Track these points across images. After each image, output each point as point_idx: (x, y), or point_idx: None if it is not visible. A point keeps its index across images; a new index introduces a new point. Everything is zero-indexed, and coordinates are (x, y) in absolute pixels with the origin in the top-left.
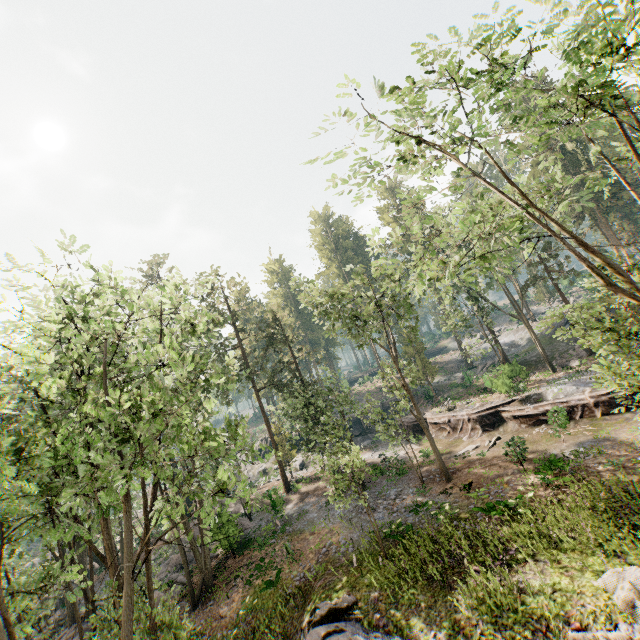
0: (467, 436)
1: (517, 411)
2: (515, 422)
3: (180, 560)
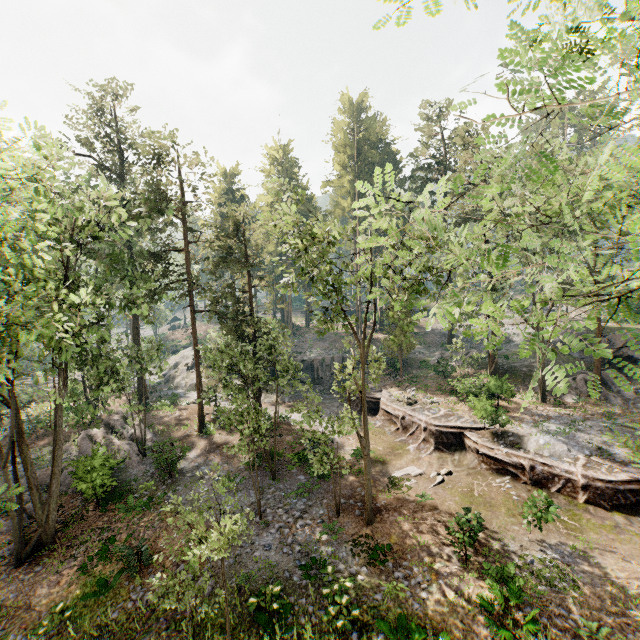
0: (415, 446)
1: (485, 447)
2: (476, 456)
3: (47, 480)
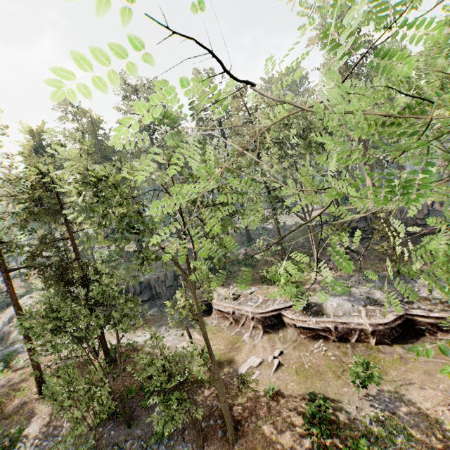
0: (248, 334)
1: (299, 321)
2: (295, 330)
3: None
